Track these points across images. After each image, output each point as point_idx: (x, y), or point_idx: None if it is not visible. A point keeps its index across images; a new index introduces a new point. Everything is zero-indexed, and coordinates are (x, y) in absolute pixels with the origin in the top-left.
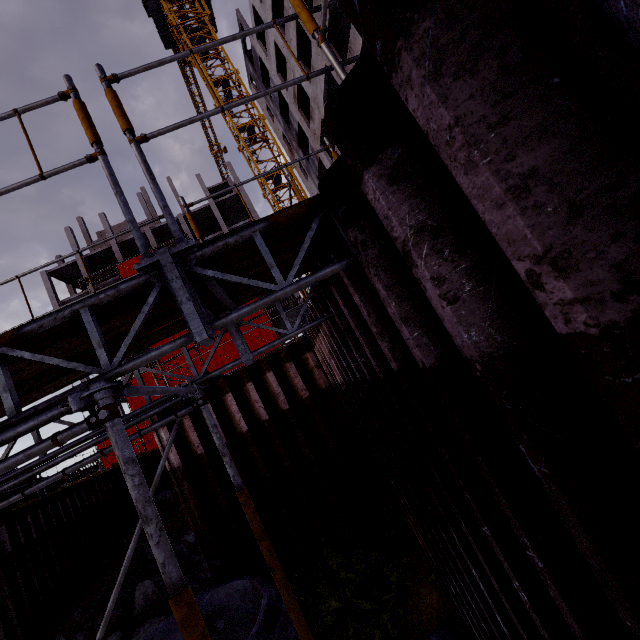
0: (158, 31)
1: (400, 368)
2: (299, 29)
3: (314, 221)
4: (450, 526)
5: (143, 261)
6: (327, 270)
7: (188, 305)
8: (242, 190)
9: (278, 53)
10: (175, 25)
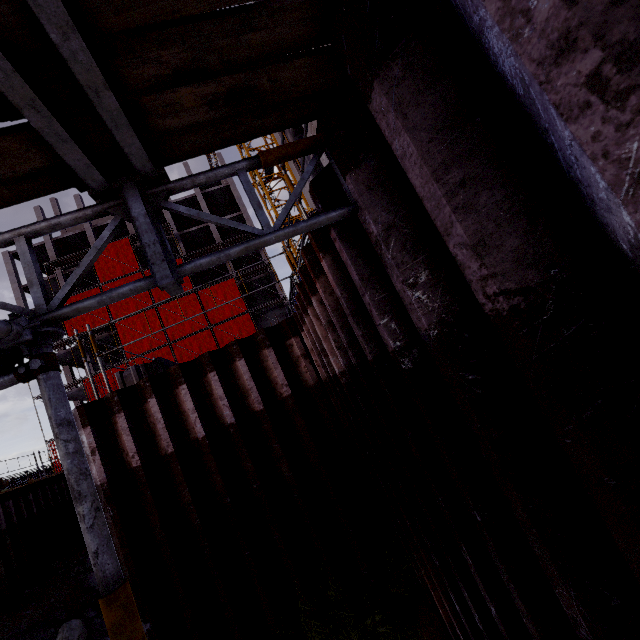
0: None
1: None
2: None
3: None
4: None
5: None
6: None
7: None
8: (232, 183)
9: None
10: None
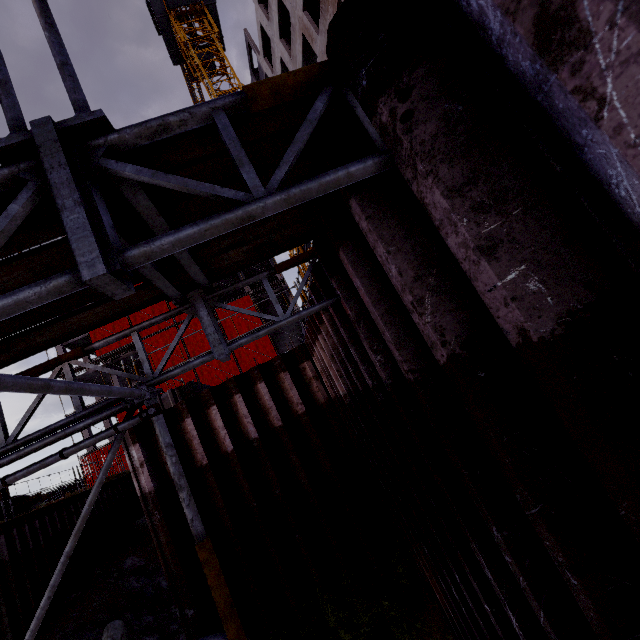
0: (167, 47)
1: (452, 357)
2: (305, 44)
3: (318, 99)
4: (506, 603)
5: (4, 138)
6: (339, 172)
7: (75, 213)
8: None
9: (284, 70)
10: (183, 41)
